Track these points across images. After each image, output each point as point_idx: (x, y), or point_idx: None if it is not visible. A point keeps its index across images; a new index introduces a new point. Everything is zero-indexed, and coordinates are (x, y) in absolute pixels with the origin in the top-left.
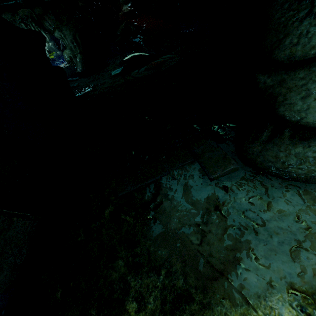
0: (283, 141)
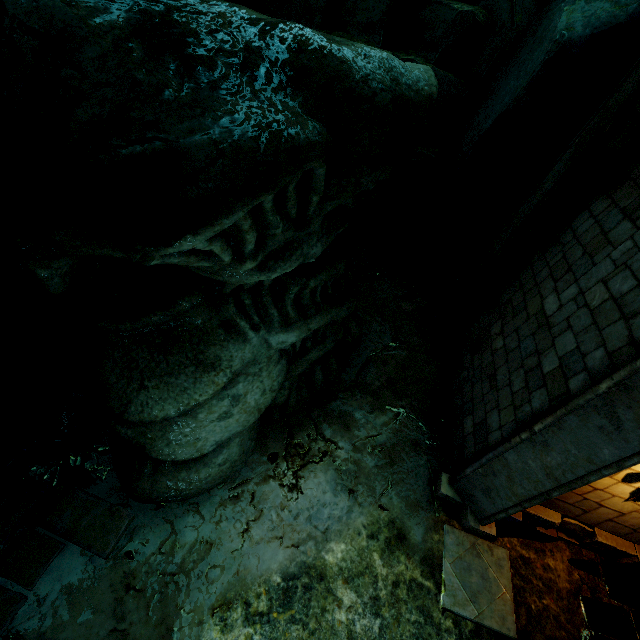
0: (169, 469)
